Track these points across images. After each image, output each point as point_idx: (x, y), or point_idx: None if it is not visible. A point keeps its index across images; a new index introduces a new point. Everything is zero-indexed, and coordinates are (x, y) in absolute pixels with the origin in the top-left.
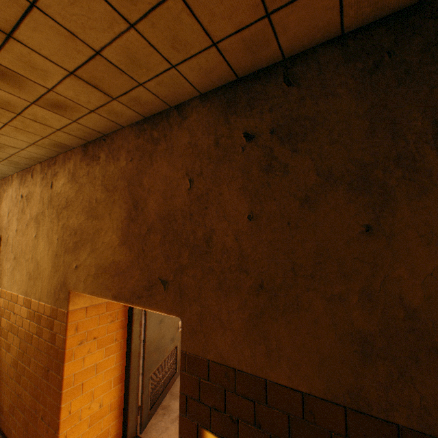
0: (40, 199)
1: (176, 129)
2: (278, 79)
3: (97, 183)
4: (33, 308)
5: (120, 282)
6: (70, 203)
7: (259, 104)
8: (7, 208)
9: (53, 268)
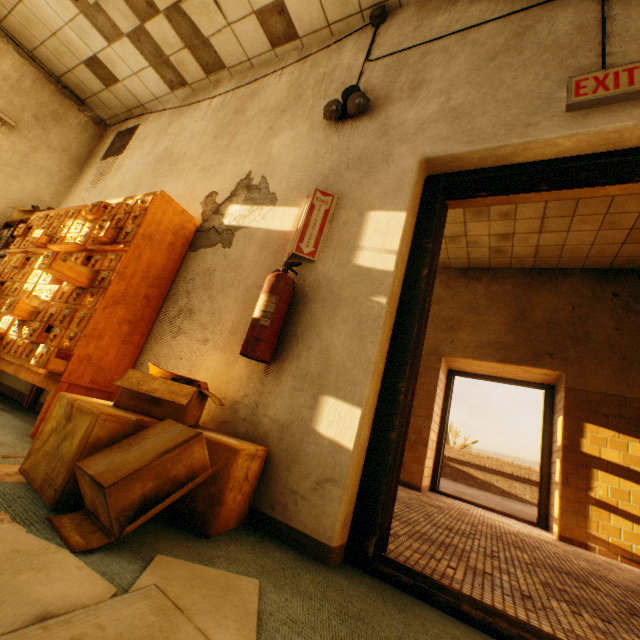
0: None
1: (560, 279)
2: (633, 275)
3: (478, 294)
4: None
5: (505, 352)
6: (443, 301)
7: (621, 282)
8: None
9: None
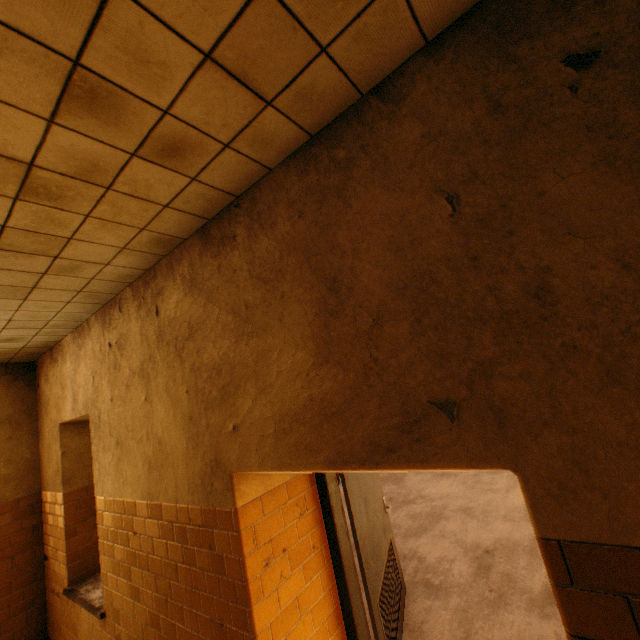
0: (140, 339)
1: (384, 126)
2: None
3: (241, 278)
4: (167, 519)
5: (335, 432)
6: (197, 327)
7: None
8: (90, 370)
9: (190, 442)
